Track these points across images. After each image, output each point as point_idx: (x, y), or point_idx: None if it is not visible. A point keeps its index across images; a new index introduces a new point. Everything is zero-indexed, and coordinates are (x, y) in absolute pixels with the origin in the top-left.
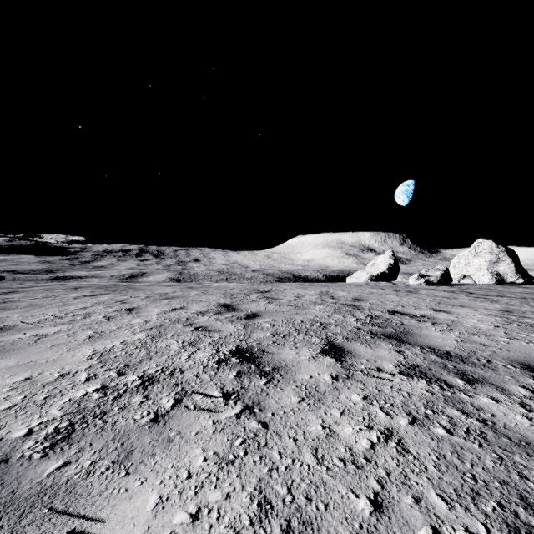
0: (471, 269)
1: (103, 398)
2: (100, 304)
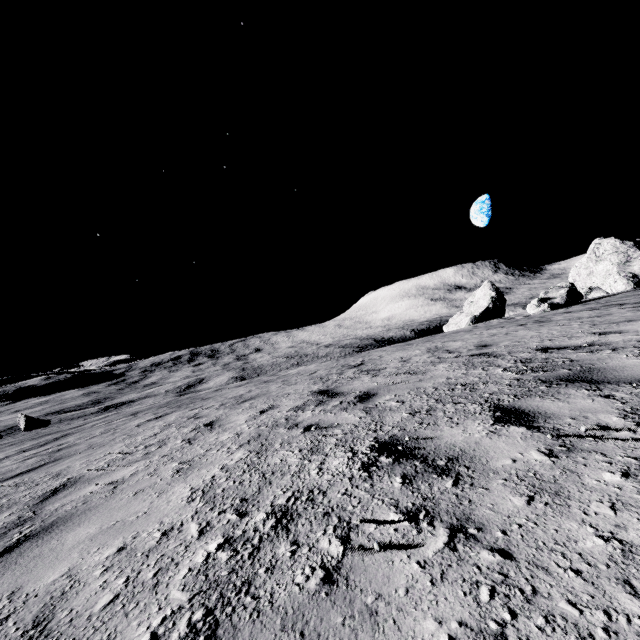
0: (597, 278)
1: (234, 558)
2: (171, 427)
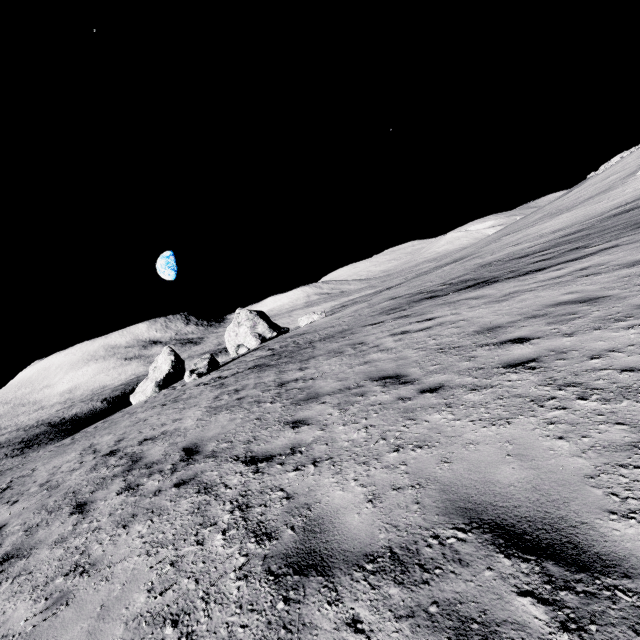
0: (241, 338)
1: None
2: None
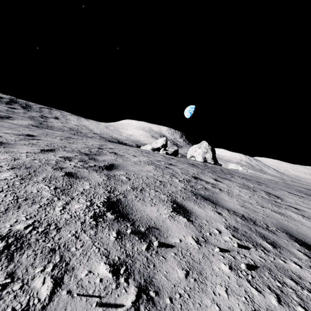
0: (196, 153)
1: None
2: None
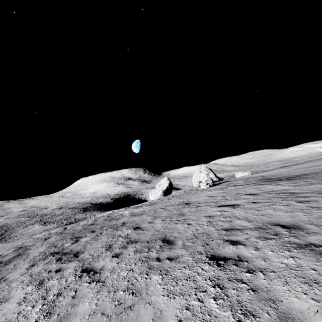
0: (201, 178)
1: None
2: (184, 222)
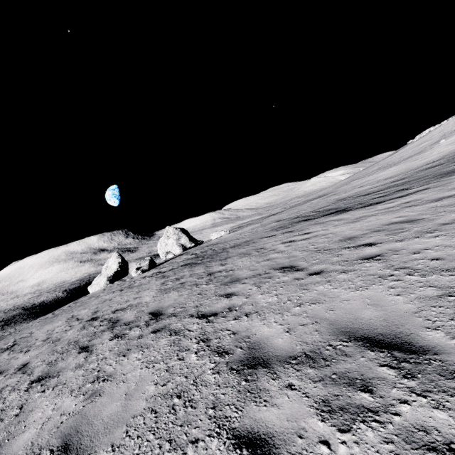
0: (169, 247)
1: None
2: None
